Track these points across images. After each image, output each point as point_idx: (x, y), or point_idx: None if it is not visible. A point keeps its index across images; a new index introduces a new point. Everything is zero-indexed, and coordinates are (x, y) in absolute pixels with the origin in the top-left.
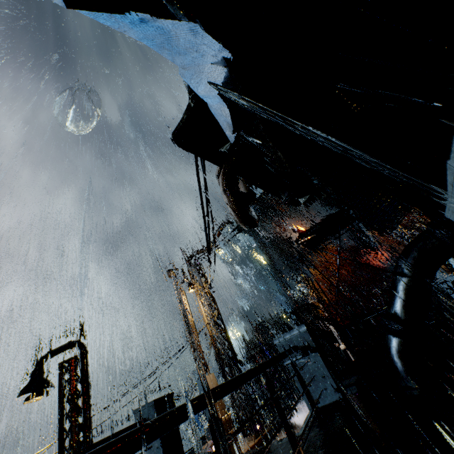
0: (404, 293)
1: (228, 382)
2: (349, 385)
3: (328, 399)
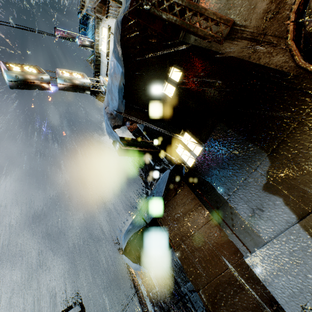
0: None
1: (175, 303)
2: None
3: (201, 309)
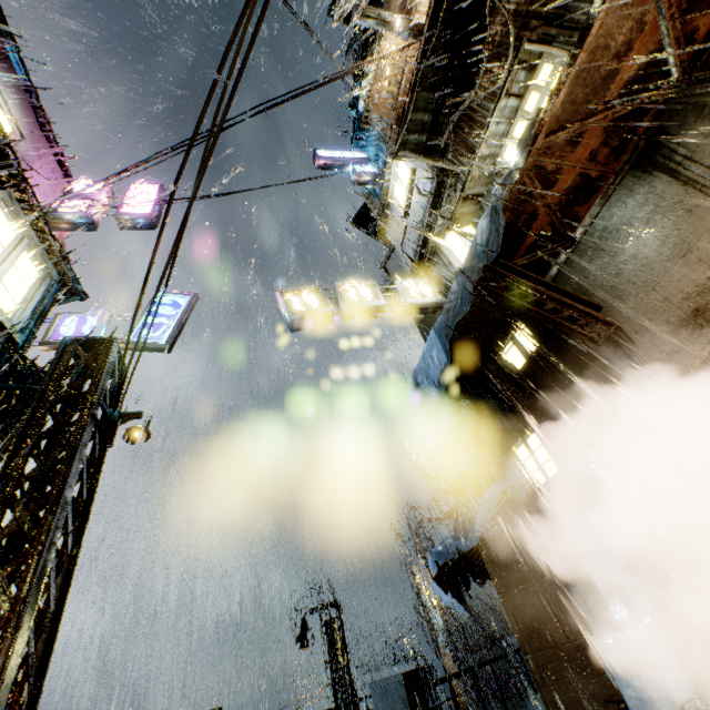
0: None
1: (494, 657)
2: None
3: None
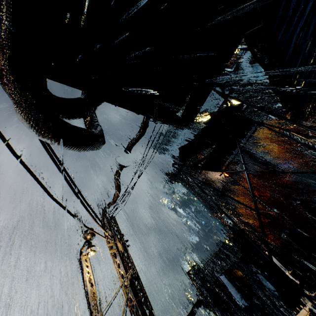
0: None
1: None
2: None
3: None
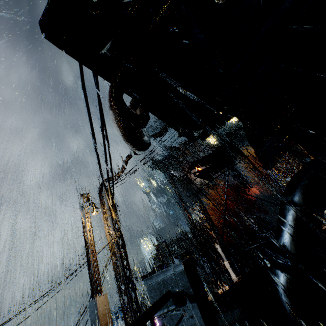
0: (294, 224)
1: None
2: (232, 323)
3: None
